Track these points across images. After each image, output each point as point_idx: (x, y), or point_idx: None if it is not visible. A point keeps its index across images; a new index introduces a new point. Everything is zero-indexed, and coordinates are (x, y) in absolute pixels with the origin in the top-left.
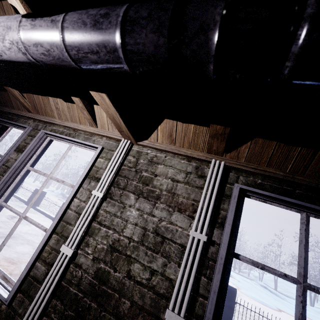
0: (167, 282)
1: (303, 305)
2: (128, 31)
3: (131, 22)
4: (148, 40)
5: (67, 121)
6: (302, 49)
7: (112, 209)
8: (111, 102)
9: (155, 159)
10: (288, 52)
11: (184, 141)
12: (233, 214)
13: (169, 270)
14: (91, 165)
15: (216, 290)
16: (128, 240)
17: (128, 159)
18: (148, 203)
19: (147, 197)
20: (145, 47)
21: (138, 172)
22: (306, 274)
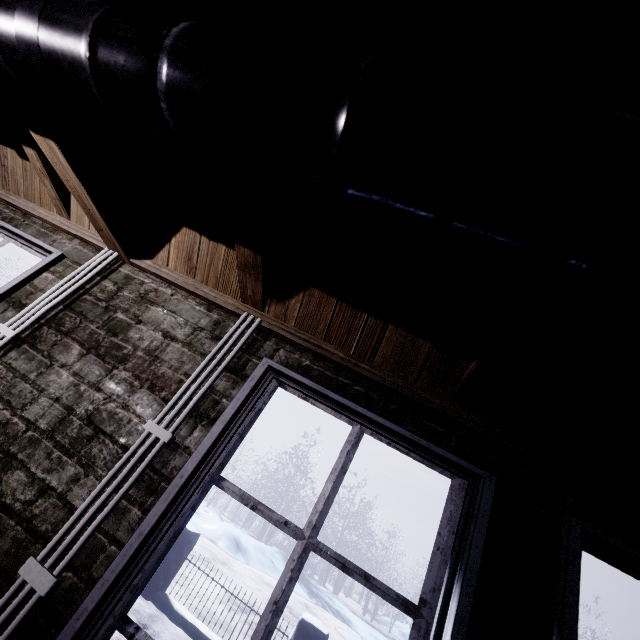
0: (63, 512)
1: (293, 576)
2: (1, 15)
3: (7, 4)
4: (18, 33)
5: (17, 196)
6: (166, 87)
7: (24, 365)
8: (68, 162)
9: (152, 295)
10: (156, 88)
11: (210, 274)
12: (238, 406)
13: (78, 490)
14: (22, 279)
15: (145, 531)
16: (27, 425)
17: (102, 285)
18: (100, 366)
19: (104, 356)
20: (17, 43)
21: (110, 310)
22: (320, 525)
